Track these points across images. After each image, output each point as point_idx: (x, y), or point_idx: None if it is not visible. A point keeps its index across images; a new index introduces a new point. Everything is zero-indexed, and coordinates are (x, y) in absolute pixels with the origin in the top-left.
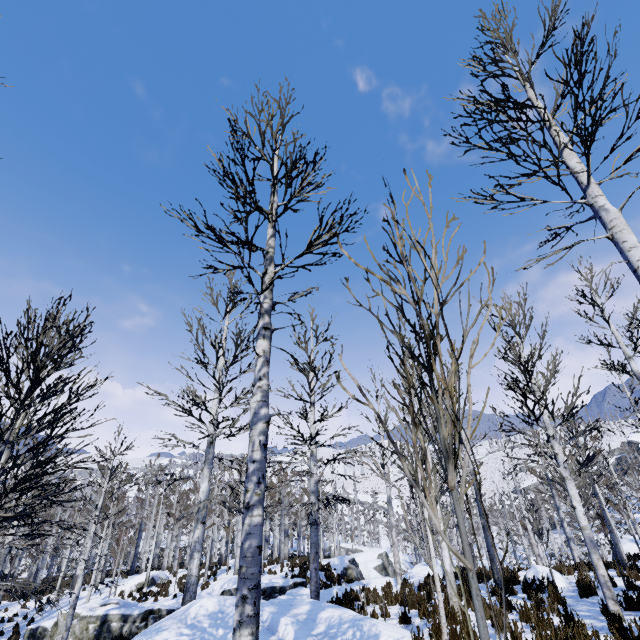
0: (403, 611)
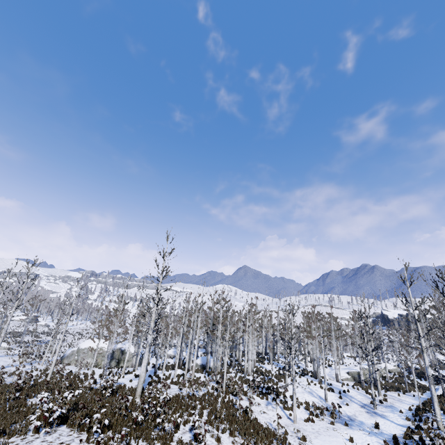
0: None
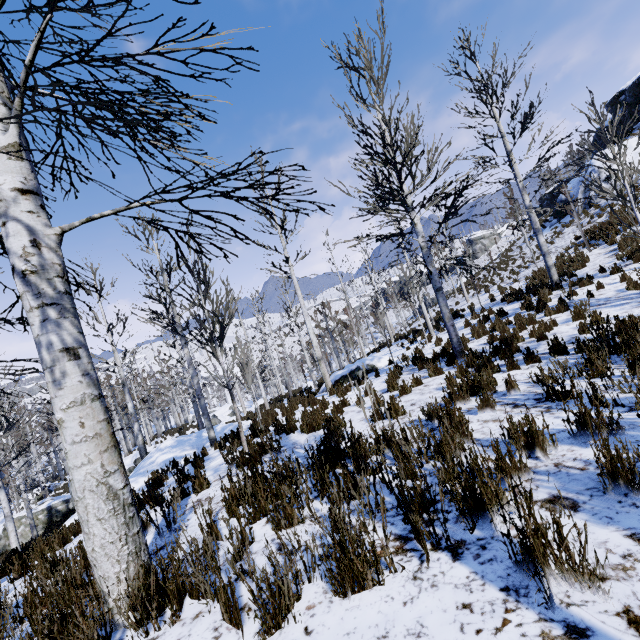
0: None
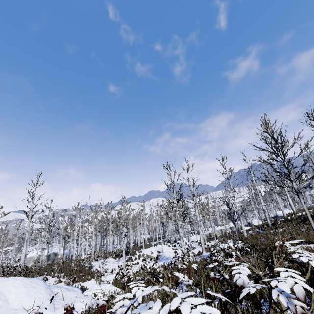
0: None
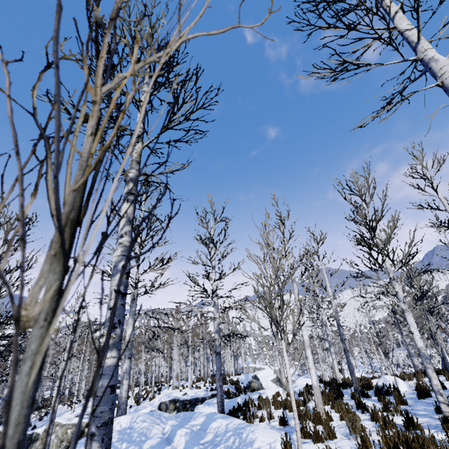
0: (285, 414)
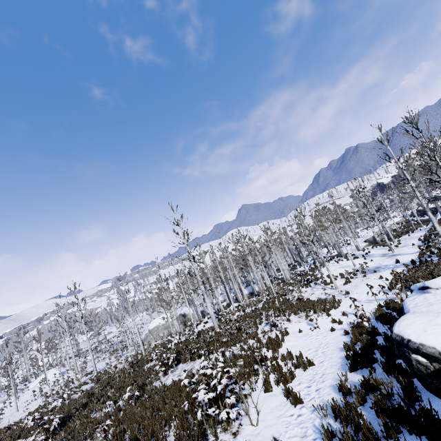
0: None
